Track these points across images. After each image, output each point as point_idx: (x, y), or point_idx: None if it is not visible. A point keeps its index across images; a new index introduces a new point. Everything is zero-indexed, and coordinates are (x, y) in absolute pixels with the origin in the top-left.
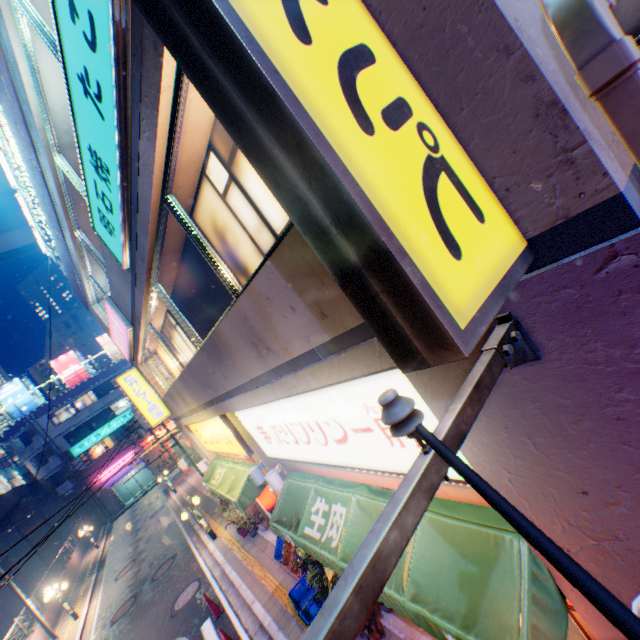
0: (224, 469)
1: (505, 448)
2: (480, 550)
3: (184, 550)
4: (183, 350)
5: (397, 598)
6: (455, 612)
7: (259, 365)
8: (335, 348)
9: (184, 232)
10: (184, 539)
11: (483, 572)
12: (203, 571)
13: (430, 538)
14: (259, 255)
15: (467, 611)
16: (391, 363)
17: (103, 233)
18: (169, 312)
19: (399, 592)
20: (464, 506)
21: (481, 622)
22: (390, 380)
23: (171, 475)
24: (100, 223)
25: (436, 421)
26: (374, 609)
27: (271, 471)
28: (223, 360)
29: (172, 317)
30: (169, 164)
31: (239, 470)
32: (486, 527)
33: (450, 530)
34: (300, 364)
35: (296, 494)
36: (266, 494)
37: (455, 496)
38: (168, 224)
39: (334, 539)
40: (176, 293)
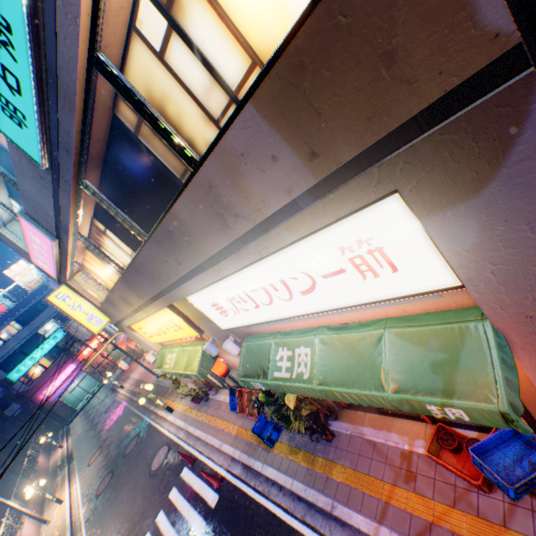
0: (174, 354)
1: (497, 242)
2: (446, 341)
3: (146, 427)
4: (116, 255)
5: (380, 395)
6: (434, 389)
7: (223, 238)
8: (322, 191)
9: (110, 115)
10: (143, 420)
11: (452, 356)
12: (169, 437)
13: (398, 346)
14: (209, 123)
15: (444, 385)
16: (389, 189)
17: (8, 128)
18: (96, 218)
19: (380, 391)
20: (423, 316)
21: (459, 389)
22: (376, 213)
23: (113, 377)
24: (2, 114)
25: (419, 241)
26: (327, 420)
27: (227, 341)
28: (177, 245)
29: (100, 223)
30: (99, 2)
31: (191, 350)
32: (450, 324)
33: (416, 335)
34: (275, 222)
35: (256, 352)
36: (218, 364)
37: (413, 311)
38: (94, 101)
39: (305, 373)
40: (103, 194)
